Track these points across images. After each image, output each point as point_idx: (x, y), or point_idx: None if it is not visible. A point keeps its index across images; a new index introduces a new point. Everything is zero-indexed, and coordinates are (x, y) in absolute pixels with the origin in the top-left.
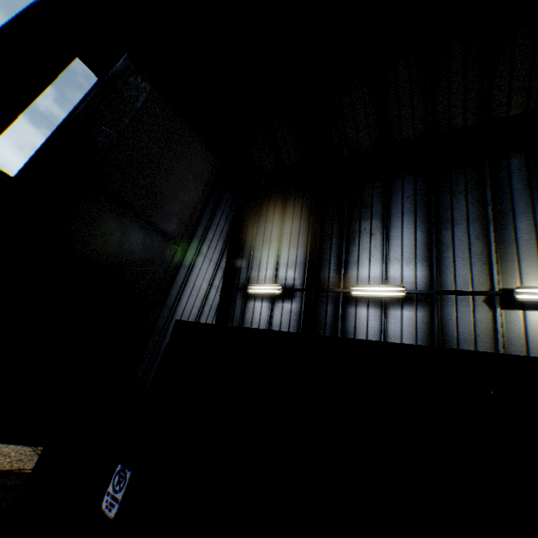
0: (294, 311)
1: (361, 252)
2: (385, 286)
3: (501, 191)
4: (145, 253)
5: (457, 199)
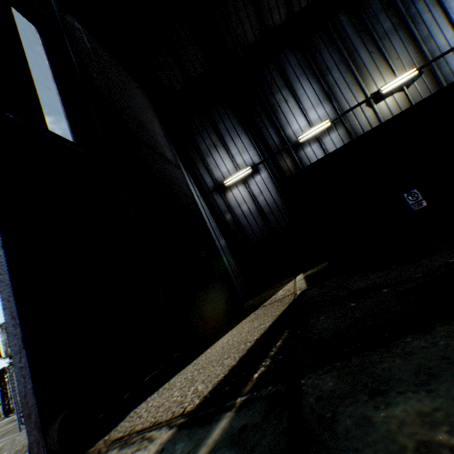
0: (265, 178)
1: (286, 116)
2: (317, 125)
3: (344, 40)
4: (176, 180)
5: (324, 55)
